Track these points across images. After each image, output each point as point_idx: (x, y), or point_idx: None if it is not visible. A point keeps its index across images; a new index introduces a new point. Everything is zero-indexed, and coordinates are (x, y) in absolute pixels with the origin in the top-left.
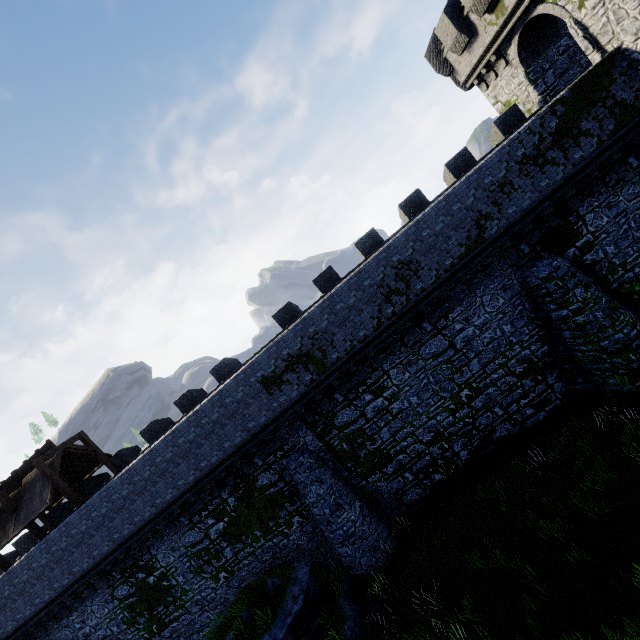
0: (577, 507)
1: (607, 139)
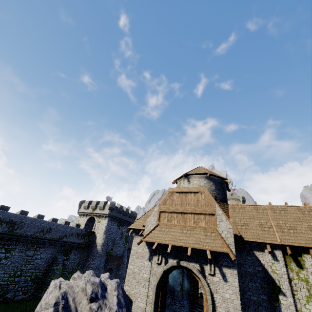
0: (24, 309)
1: (85, 242)
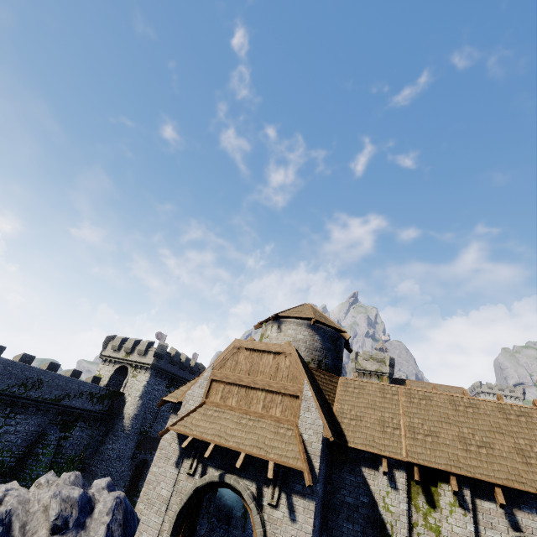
0: None
1: (103, 411)
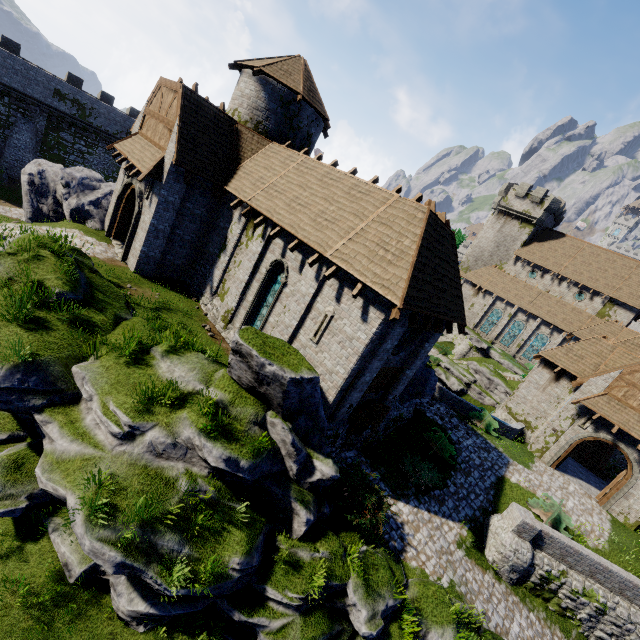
0: None
1: None
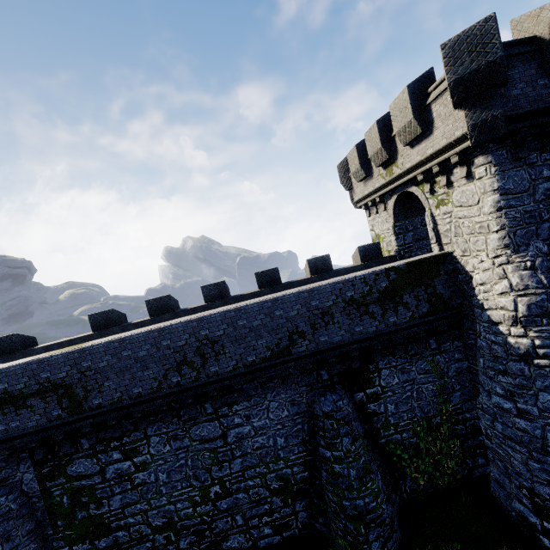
0: None
1: (419, 318)
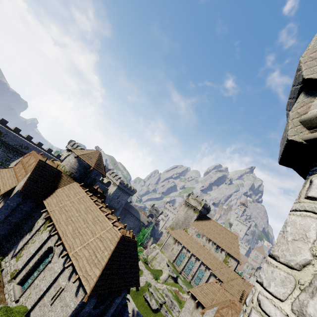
0: None
1: None
